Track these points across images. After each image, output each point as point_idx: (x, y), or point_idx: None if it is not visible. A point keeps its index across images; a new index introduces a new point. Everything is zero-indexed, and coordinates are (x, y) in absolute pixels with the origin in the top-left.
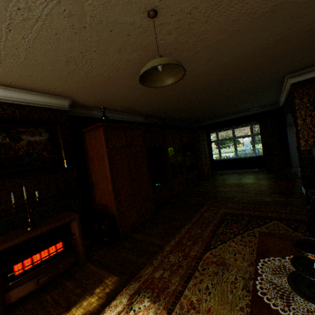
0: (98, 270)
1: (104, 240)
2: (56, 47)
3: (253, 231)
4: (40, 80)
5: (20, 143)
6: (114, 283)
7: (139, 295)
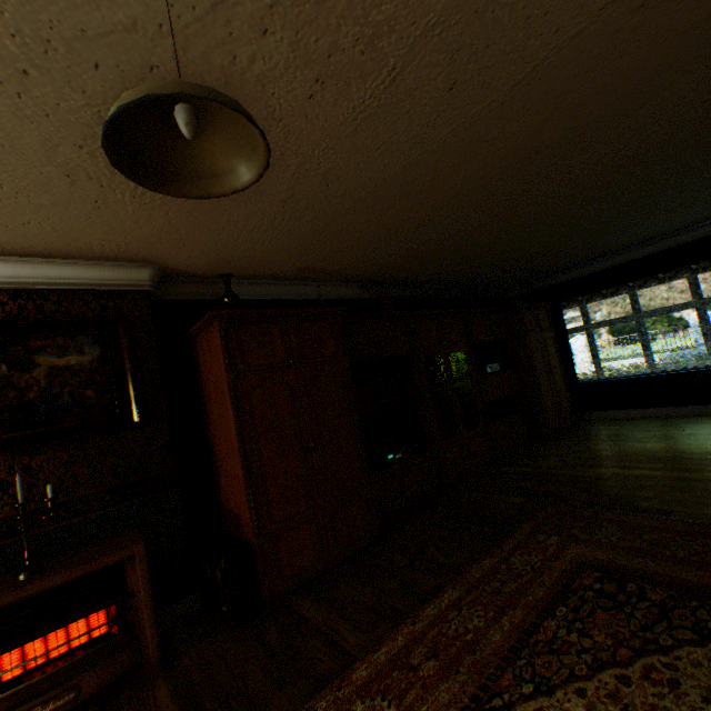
0: (168, 708)
1: (222, 610)
2: (11, 144)
3: (672, 657)
4: (53, 231)
5: (32, 374)
6: None
7: None
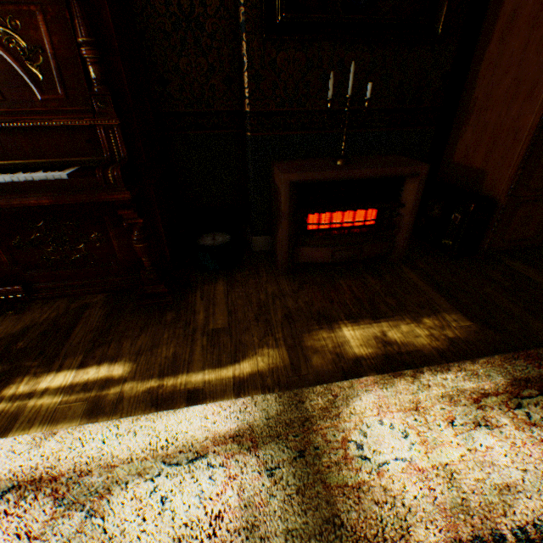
0: (425, 289)
1: (440, 243)
2: None
3: None
4: None
5: None
6: (463, 330)
7: (539, 394)
